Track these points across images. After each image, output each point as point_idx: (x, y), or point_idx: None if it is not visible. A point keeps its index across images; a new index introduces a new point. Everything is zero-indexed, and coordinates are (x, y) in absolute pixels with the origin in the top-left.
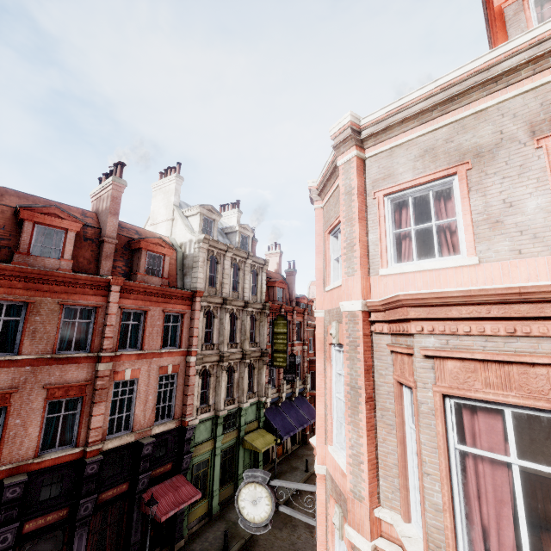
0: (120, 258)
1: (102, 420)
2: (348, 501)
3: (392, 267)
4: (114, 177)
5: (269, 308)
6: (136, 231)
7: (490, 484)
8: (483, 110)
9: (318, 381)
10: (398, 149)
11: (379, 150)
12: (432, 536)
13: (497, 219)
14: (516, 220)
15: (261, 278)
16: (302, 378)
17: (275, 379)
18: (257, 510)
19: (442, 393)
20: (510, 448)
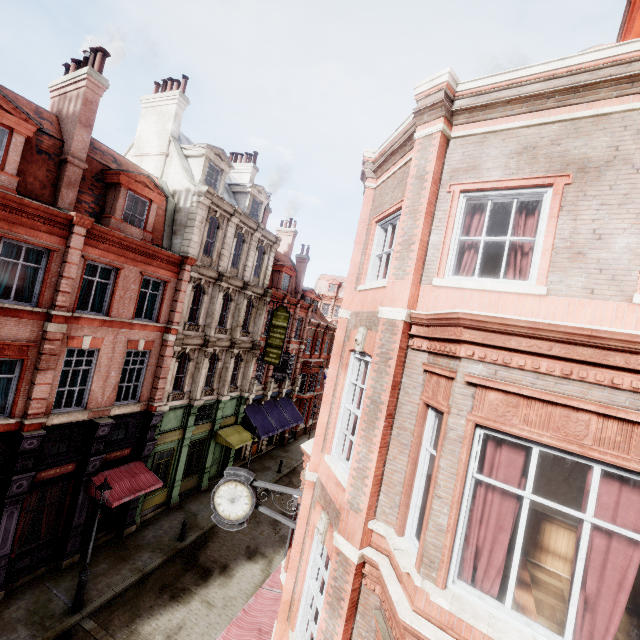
0: (88, 191)
1: (48, 391)
2: (342, 511)
3: (448, 279)
4: (91, 70)
5: (271, 296)
6: (114, 158)
7: (495, 512)
8: (606, 115)
9: (328, 388)
10: (493, 136)
11: (470, 131)
12: (428, 552)
13: (580, 251)
14: (599, 256)
15: (268, 258)
16: (292, 379)
17: (263, 375)
18: (235, 508)
19: (476, 422)
20: (528, 483)
